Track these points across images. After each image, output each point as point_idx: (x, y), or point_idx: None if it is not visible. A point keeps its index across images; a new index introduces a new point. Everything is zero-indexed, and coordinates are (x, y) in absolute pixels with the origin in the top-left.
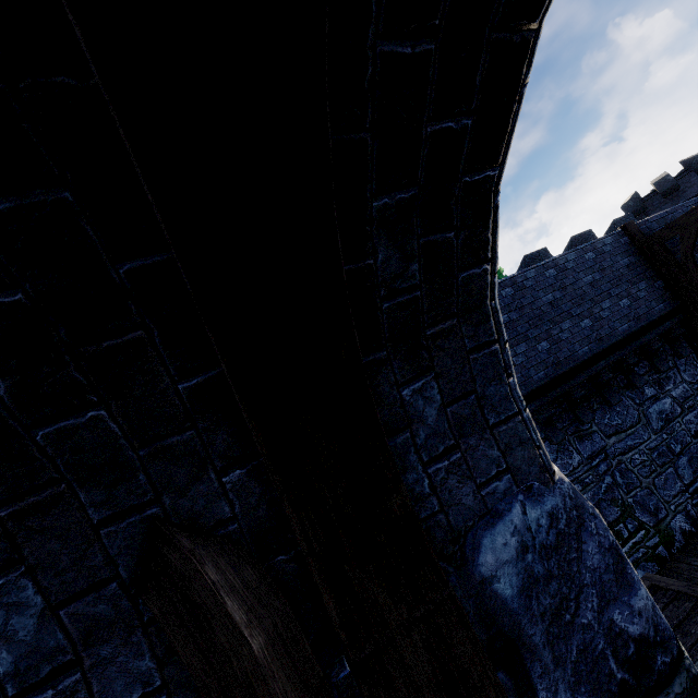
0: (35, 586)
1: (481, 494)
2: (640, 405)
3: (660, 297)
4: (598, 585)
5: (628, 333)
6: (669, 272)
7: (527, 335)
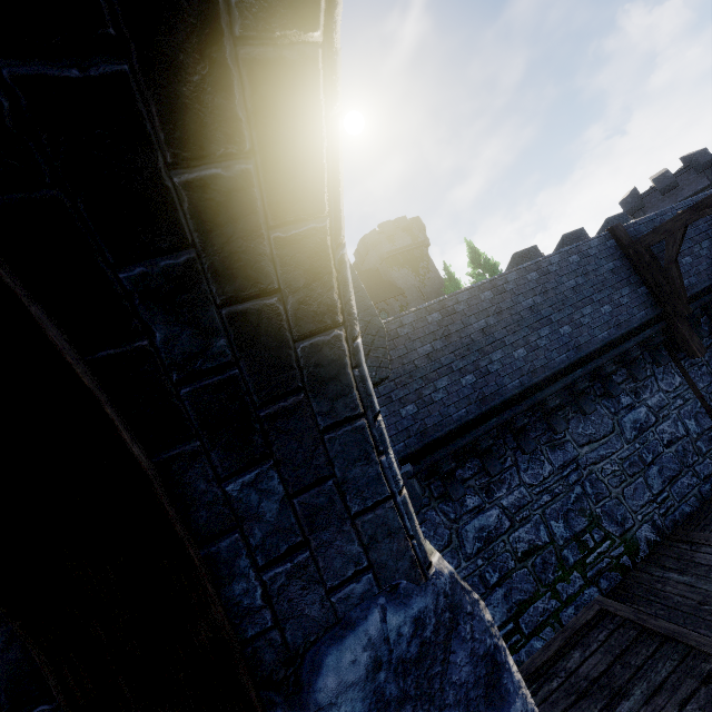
0: None
1: (331, 601)
2: (615, 414)
3: (642, 303)
4: (462, 704)
5: (607, 340)
6: (652, 278)
7: (504, 341)
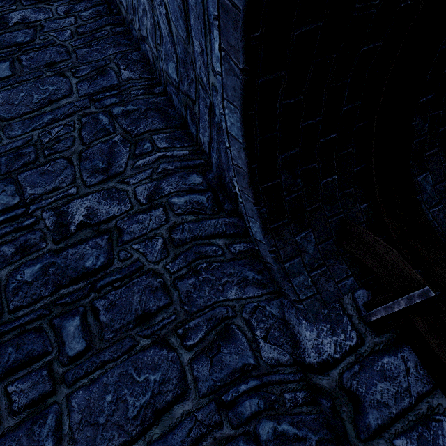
0: (313, 236)
1: None
2: None
3: None
4: None
5: None
6: None
7: None
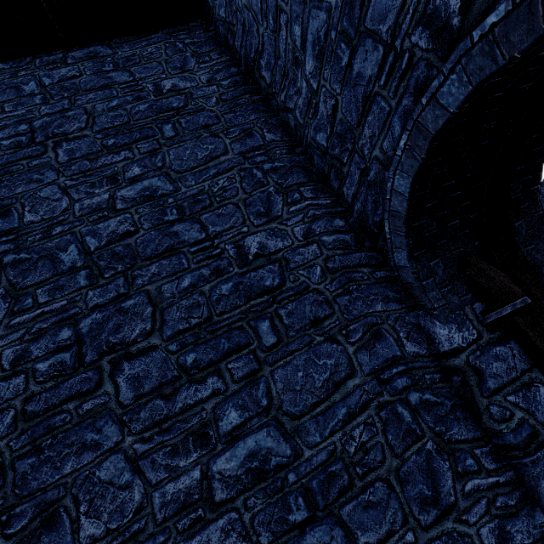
0: (442, 263)
1: (543, 257)
2: None
3: None
4: None
5: None
6: None
7: None
